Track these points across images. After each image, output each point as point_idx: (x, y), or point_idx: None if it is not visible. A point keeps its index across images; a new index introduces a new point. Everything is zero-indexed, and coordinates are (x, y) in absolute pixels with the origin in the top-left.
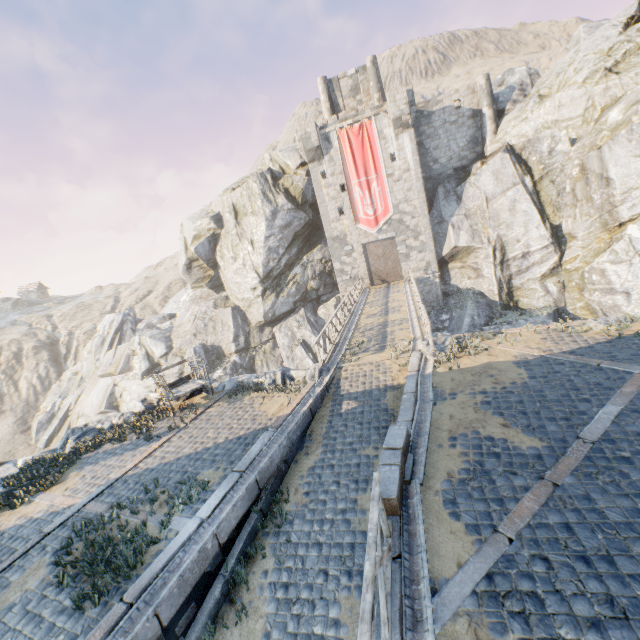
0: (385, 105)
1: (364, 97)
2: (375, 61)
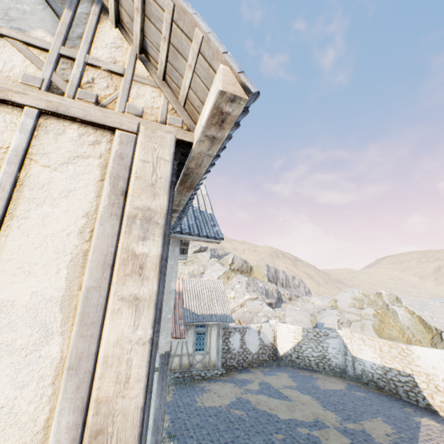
0: None
1: None
2: None
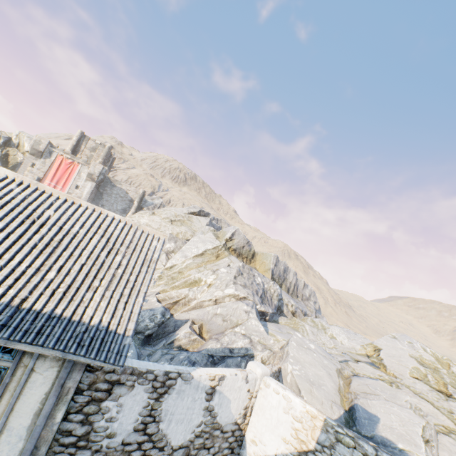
0: (91, 165)
1: (96, 155)
2: (111, 148)
